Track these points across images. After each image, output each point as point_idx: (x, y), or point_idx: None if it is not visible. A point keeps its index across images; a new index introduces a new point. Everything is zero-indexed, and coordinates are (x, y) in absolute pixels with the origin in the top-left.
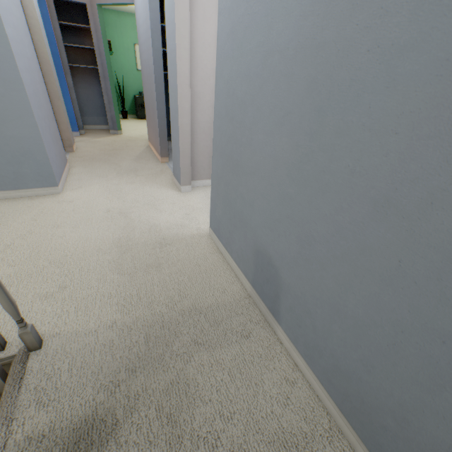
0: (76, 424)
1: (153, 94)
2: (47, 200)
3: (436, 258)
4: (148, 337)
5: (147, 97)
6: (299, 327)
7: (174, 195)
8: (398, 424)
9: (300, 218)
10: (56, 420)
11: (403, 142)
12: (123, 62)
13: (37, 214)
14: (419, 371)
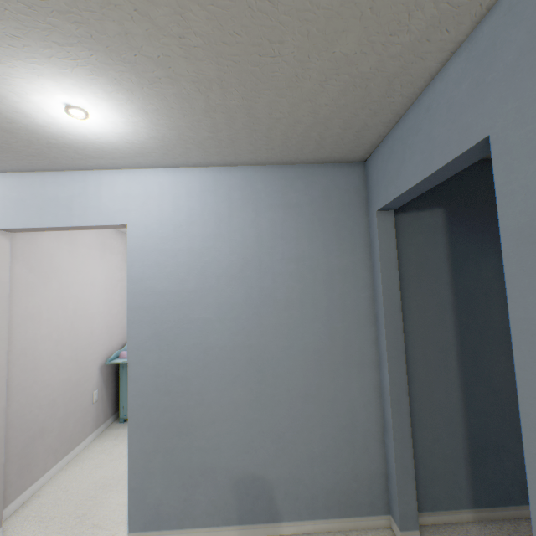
0: None
1: None
2: None
3: (329, 404)
4: None
5: None
6: (297, 500)
7: None
8: (357, 480)
9: (269, 427)
10: None
11: (302, 373)
12: None
13: None
14: (348, 448)
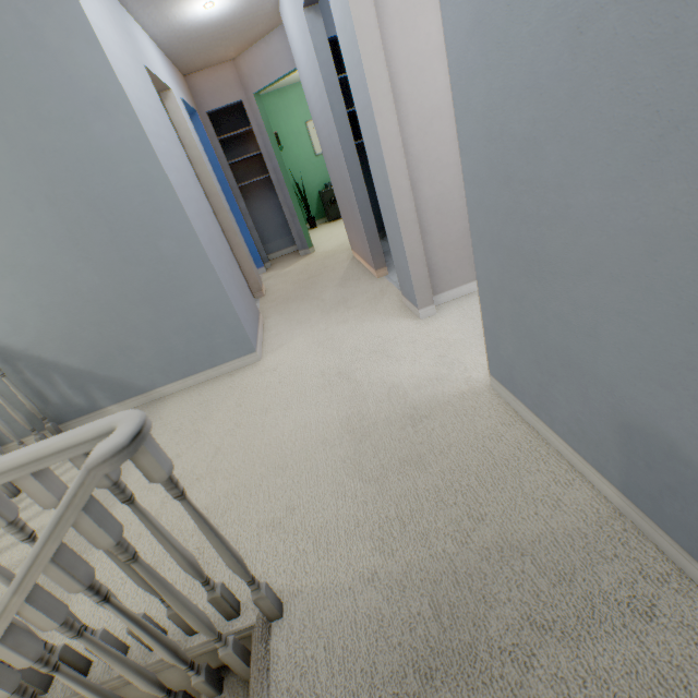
0: None
1: (346, 183)
2: (248, 374)
3: None
4: (436, 604)
5: (337, 189)
6: None
7: (410, 327)
8: None
9: None
10: None
11: None
12: (297, 153)
13: (241, 396)
14: None
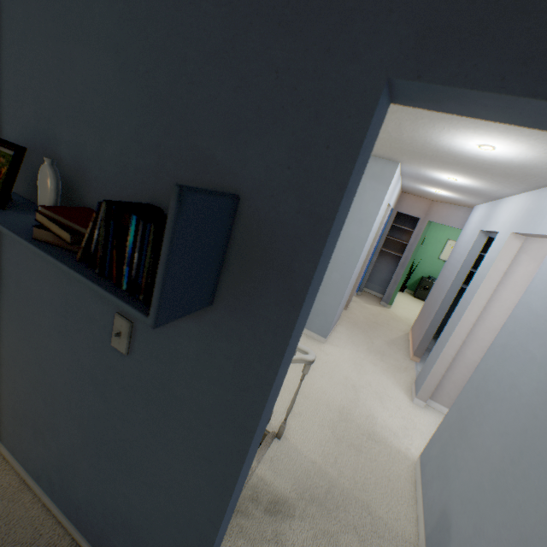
0: (279, 493)
1: (436, 304)
2: (314, 344)
3: None
4: (329, 490)
5: (430, 298)
6: None
7: (403, 399)
8: None
9: (482, 510)
10: (273, 482)
11: (544, 511)
12: (428, 249)
13: None
14: None
